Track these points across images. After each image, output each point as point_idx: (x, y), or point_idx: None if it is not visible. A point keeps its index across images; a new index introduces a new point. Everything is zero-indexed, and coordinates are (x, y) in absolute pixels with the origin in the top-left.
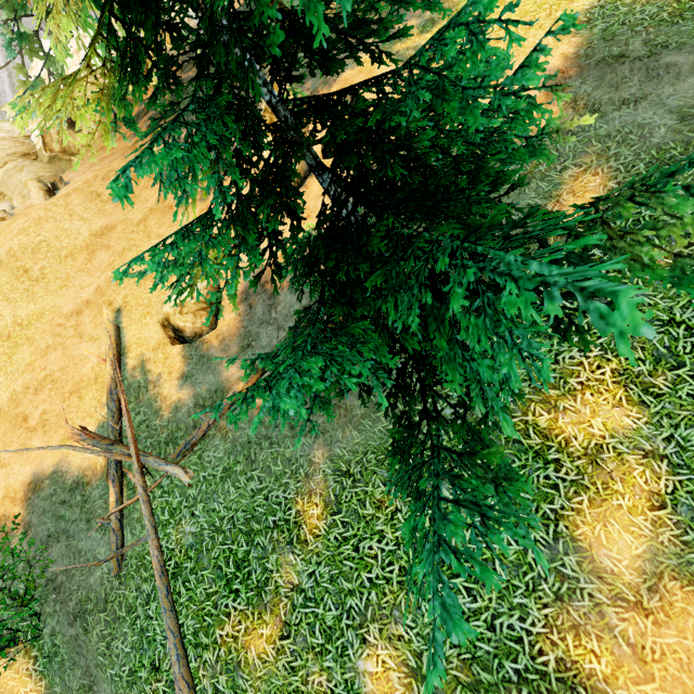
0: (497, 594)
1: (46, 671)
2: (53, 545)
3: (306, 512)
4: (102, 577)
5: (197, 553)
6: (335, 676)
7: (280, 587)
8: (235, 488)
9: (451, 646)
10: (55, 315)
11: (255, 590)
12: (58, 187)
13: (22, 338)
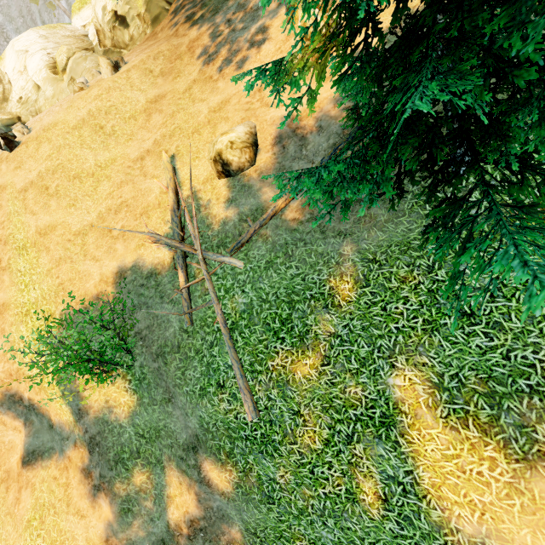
0: (512, 336)
1: (137, 389)
2: (137, 312)
3: (338, 287)
4: (175, 332)
5: (249, 315)
6: (369, 387)
7: (319, 335)
8: (277, 274)
9: (469, 370)
10: (125, 159)
11: (298, 337)
12: (119, 65)
13: (102, 176)
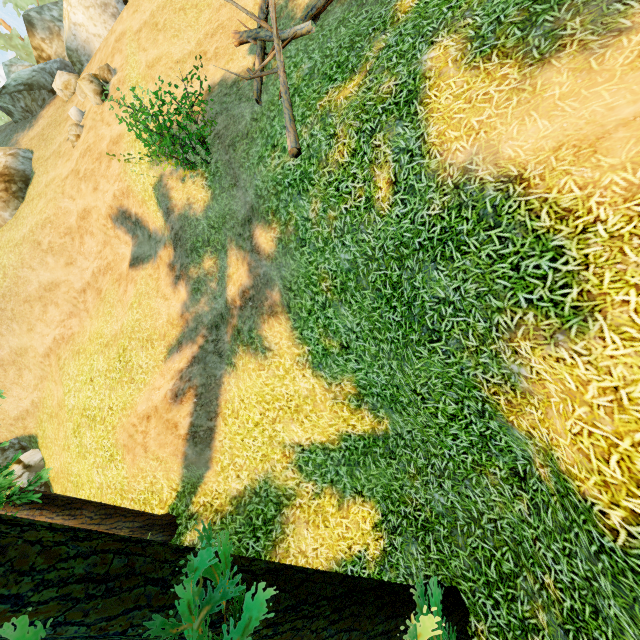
0: None
1: (211, 184)
2: (219, 118)
3: (402, 5)
4: (246, 124)
5: (310, 75)
6: (402, 73)
7: (369, 57)
8: (346, 27)
9: (514, 6)
10: None
11: (349, 72)
12: None
13: (204, 6)
